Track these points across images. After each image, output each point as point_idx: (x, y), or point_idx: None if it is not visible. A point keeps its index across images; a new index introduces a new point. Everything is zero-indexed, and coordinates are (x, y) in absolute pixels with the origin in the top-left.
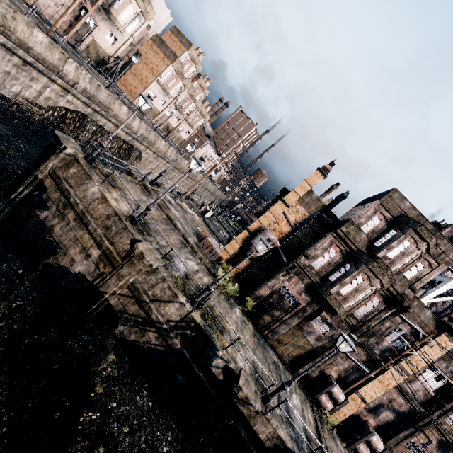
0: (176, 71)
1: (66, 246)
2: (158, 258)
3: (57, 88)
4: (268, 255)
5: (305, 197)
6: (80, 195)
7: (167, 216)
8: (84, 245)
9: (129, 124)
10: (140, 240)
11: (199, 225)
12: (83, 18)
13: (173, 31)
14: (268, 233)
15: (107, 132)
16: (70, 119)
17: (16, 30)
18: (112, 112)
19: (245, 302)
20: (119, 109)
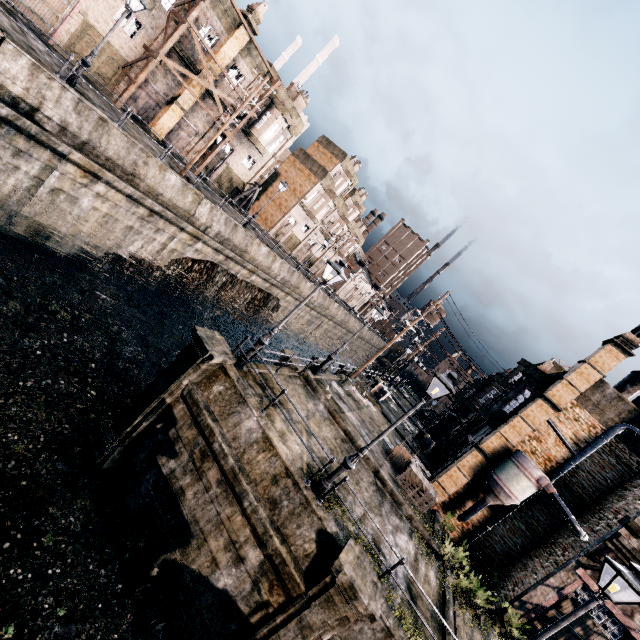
0: (325, 189)
1: (202, 532)
2: (374, 582)
3: (186, 237)
4: (526, 501)
5: (590, 392)
6: (228, 435)
7: (344, 431)
8: (233, 535)
9: (267, 267)
10: (334, 532)
11: (381, 426)
12: (220, 146)
13: (322, 142)
14: (529, 465)
15: (240, 281)
16: (196, 272)
17: (147, 177)
18: (249, 256)
19: (502, 614)
20: (257, 250)
